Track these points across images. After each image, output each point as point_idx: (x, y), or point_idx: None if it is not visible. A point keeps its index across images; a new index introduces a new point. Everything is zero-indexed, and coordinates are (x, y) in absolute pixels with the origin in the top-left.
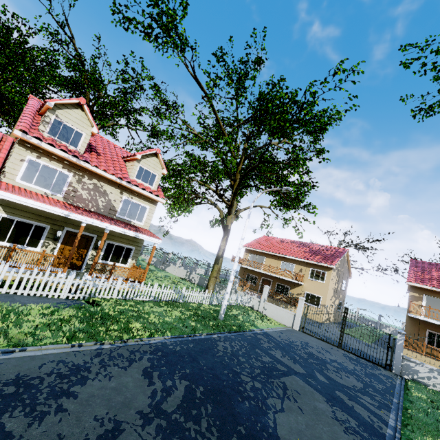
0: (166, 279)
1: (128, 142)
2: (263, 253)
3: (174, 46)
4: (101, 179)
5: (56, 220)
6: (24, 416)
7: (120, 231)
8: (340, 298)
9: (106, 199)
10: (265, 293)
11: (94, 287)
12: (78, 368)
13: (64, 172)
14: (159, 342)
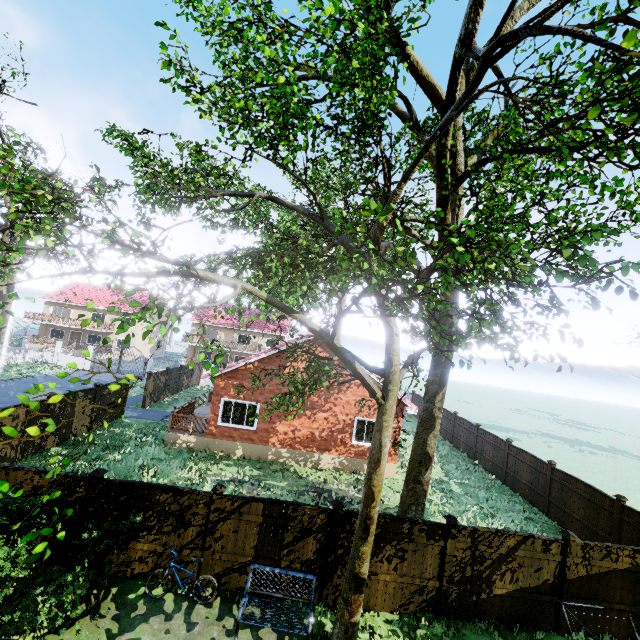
0: None
1: None
2: (70, 305)
3: None
4: None
5: None
6: None
7: None
8: (159, 337)
9: None
10: (58, 348)
11: None
12: None
13: None
14: None
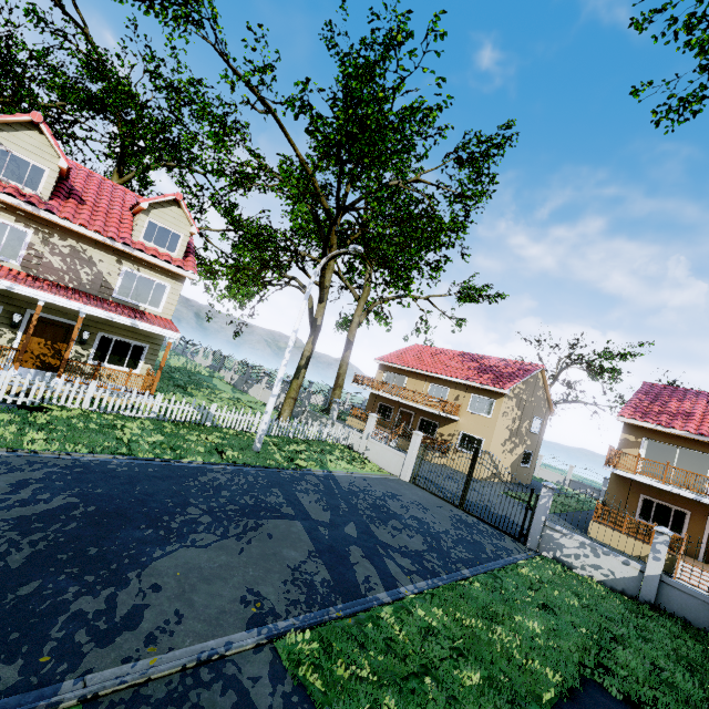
0: (227, 401)
1: (196, 195)
2: (405, 370)
3: (178, 18)
4: (82, 240)
5: (13, 298)
6: None
7: (104, 316)
8: (528, 445)
9: (94, 271)
10: (369, 426)
11: (49, 390)
12: None
13: (20, 228)
14: (99, 460)
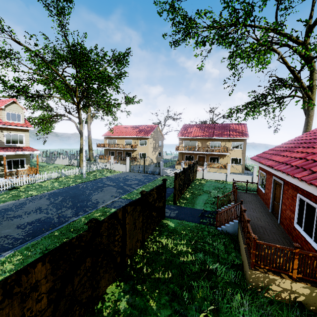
0: (54, 168)
1: None
2: (115, 137)
3: None
4: None
5: None
6: (12, 212)
7: (12, 153)
8: (159, 150)
9: None
10: (112, 160)
11: (12, 183)
12: (22, 203)
13: None
14: (52, 192)
